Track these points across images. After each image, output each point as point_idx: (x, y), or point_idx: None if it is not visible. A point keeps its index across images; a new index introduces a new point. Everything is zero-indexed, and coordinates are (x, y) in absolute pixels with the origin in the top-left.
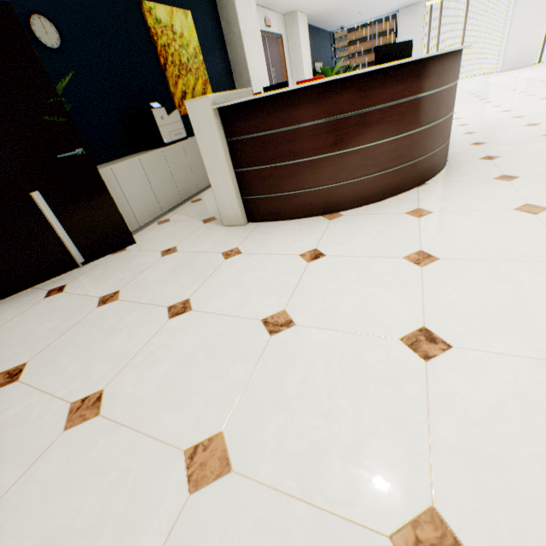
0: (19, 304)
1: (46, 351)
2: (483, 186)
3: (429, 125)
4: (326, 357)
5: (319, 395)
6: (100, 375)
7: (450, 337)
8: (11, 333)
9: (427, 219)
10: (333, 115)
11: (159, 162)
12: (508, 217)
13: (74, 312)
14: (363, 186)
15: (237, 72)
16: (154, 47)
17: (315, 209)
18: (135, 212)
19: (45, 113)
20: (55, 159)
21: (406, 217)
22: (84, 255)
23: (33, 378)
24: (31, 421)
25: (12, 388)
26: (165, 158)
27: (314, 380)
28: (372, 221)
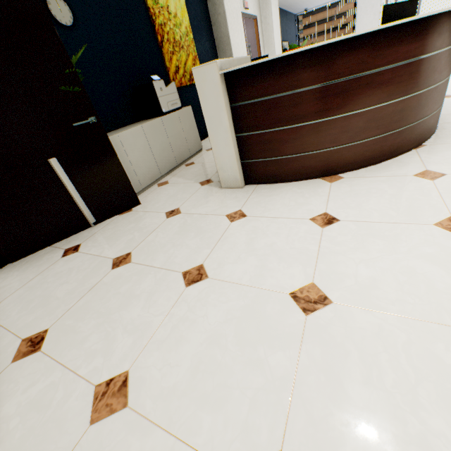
0: (39, 262)
1: (66, 317)
2: None
3: (434, 86)
4: (386, 349)
5: (398, 408)
6: (122, 352)
7: None
8: (32, 293)
9: (443, 182)
10: (343, 76)
11: (158, 130)
12: None
13: (90, 274)
14: (364, 148)
15: (221, 49)
16: (153, 26)
17: (314, 172)
18: (138, 175)
19: (61, 84)
20: (70, 127)
21: (416, 179)
22: (95, 216)
23: (55, 349)
24: (55, 405)
25: (34, 360)
26: (164, 126)
27: (383, 384)
28: (378, 183)
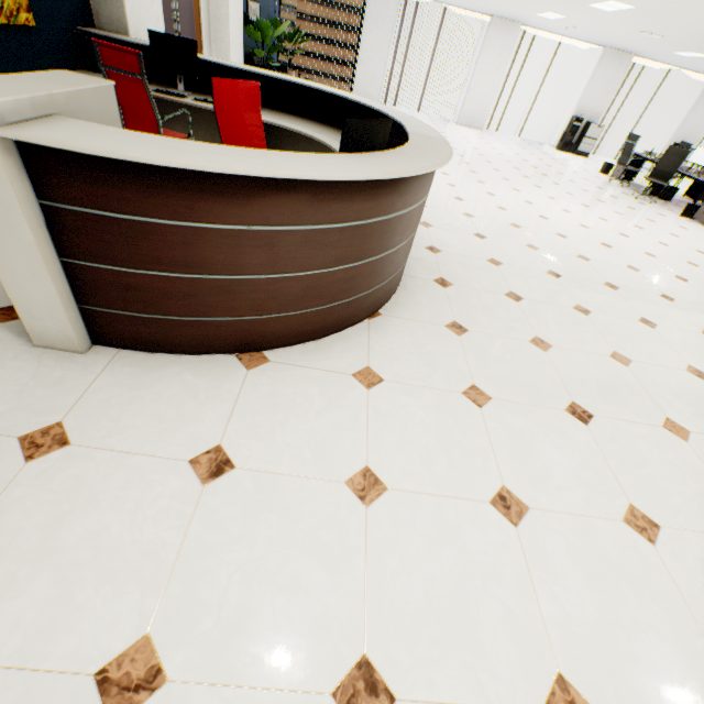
0: None
1: None
2: (436, 338)
3: (394, 249)
4: None
5: None
6: None
7: (394, 676)
8: None
9: (378, 395)
10: (271, 223)
11: None
12: (457, 409)
13: None
14: (302, 320)
15: None
16: None
17: (225, 344)
18: None
19: None
20: None
21: (353, 384)
22: None
23: None
24: None
25: None
26: None
27: None
28: (309, 385)
